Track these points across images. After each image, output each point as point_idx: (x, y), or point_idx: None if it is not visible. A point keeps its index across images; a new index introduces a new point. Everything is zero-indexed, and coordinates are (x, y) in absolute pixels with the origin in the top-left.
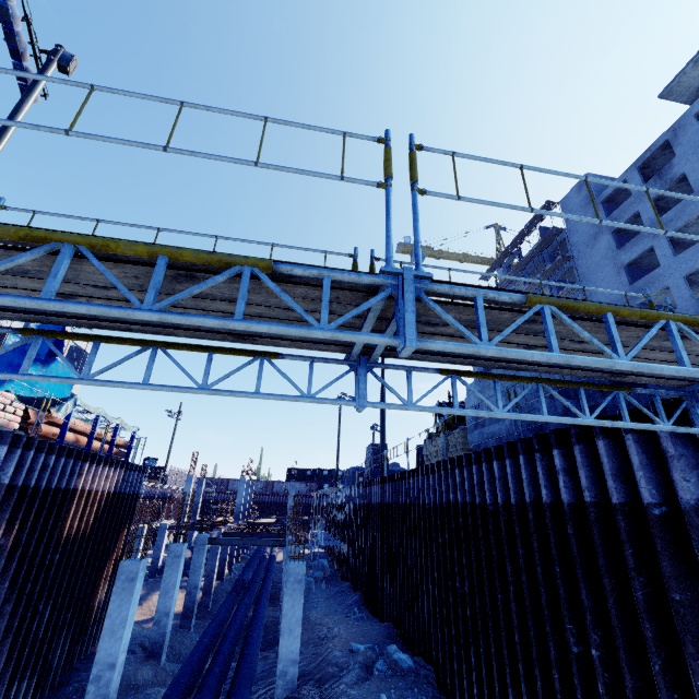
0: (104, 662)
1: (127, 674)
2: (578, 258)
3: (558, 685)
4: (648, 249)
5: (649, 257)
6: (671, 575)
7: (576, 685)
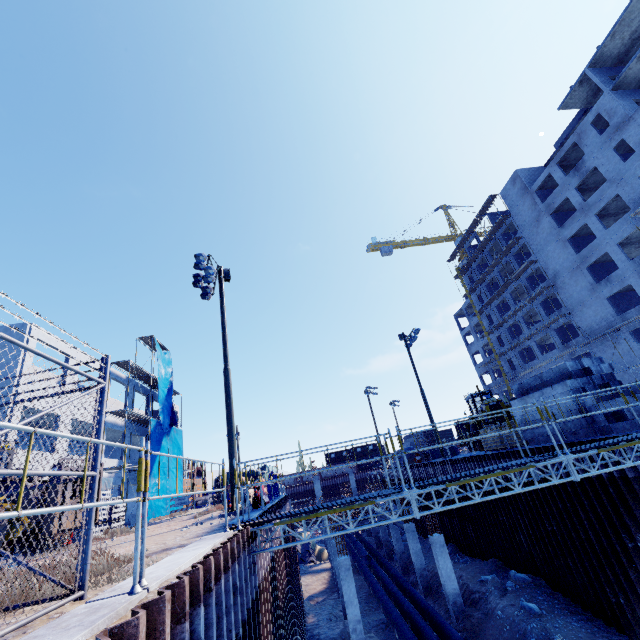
0: (354, 620)
1: (345, 631)
2: (528, 236)
3: (626, 564)
4: (583, 225)
5: (585, 228)
6: None
7: (635, 561)
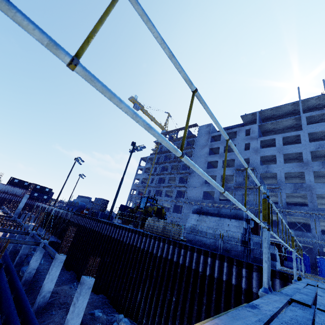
0: None
1: None
2: (196, 149)
3: None
4: (216, 160)
5: (214, 162)
6: None
7: None
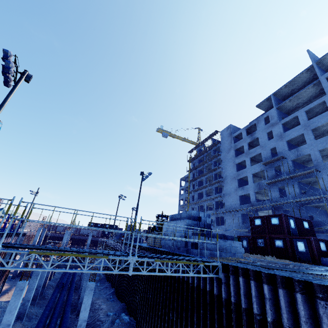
0: (5, 324)
1: None
2: (222, 155)
3: (166, 327)
4: (244, 160)
5: (244, 162)
6: (190, 301)
7: (169, 327)
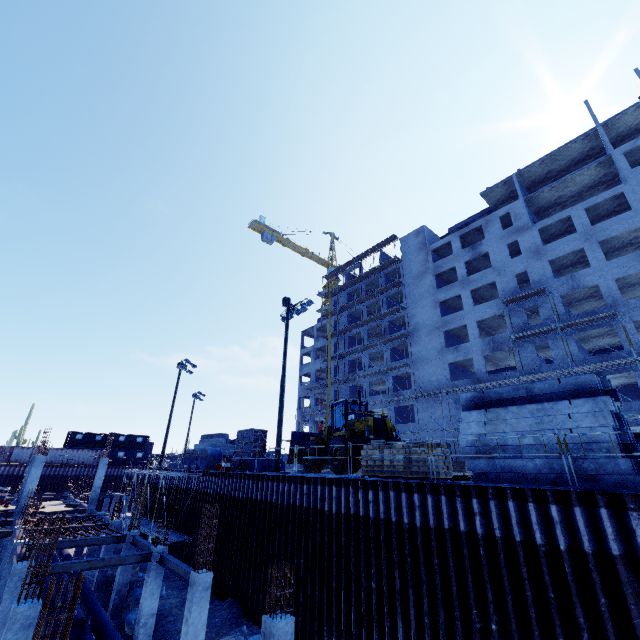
0: None
1: None
2: (407, 285)
3: None
4: (457, 295)
5: (453, 300)
6: None
7: None
